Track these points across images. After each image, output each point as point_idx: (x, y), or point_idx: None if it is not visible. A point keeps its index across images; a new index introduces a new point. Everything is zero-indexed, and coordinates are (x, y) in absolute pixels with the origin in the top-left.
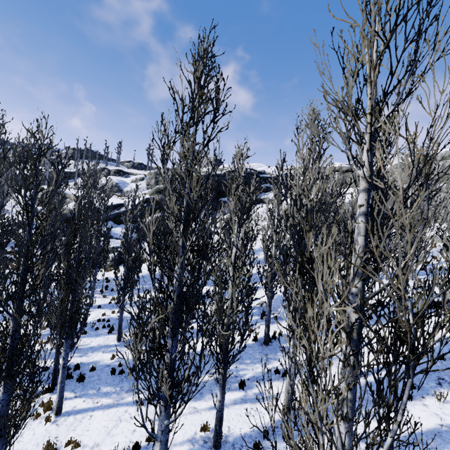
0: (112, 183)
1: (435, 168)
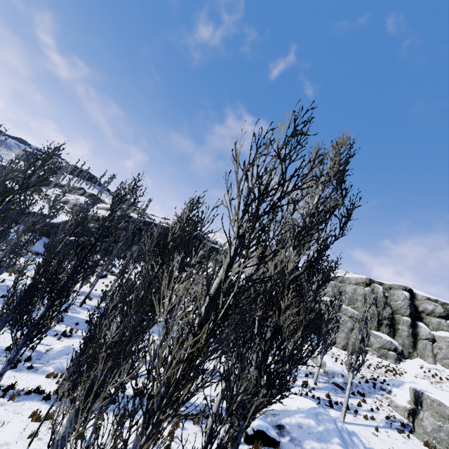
0: (77, 202)
1: (348, 289)
